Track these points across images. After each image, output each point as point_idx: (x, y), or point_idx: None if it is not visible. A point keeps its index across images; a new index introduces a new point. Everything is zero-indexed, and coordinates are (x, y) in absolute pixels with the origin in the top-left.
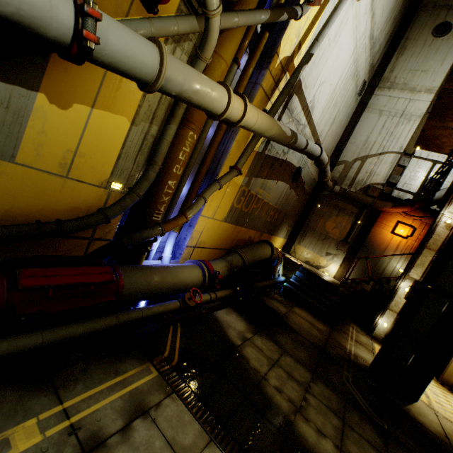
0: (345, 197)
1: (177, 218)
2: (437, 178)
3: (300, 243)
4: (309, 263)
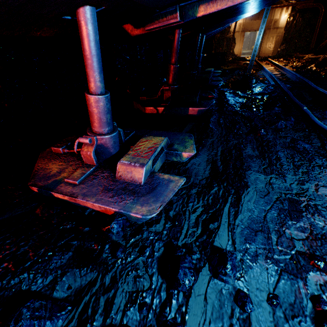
0: None
1: None
2: None
3: None
4: None
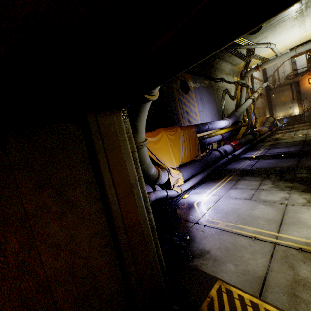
0: (281, 86)
1: (256, 119)
2: (310, 57)
3: (275, 112)
4: (285, 116)
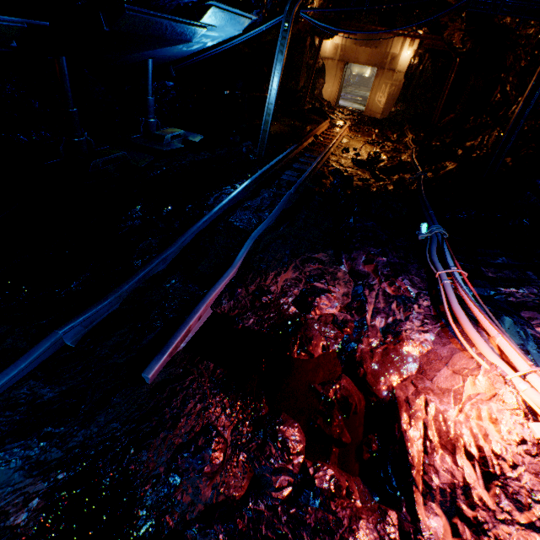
0: None
1: None
2: None
3: (354, 66)
4: (359, 74)
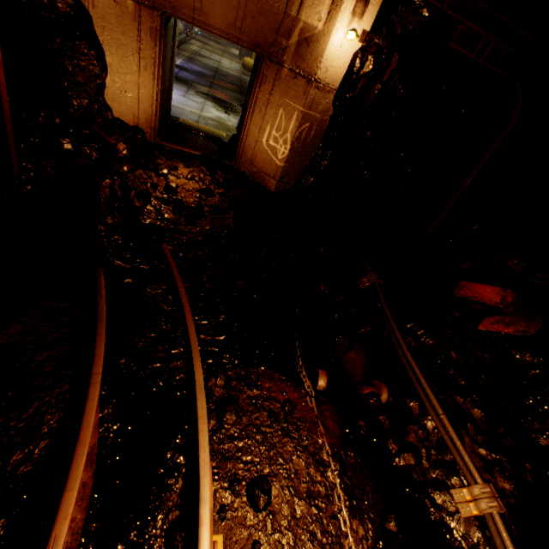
0: None
1: None
2: None
3: None
4: None
